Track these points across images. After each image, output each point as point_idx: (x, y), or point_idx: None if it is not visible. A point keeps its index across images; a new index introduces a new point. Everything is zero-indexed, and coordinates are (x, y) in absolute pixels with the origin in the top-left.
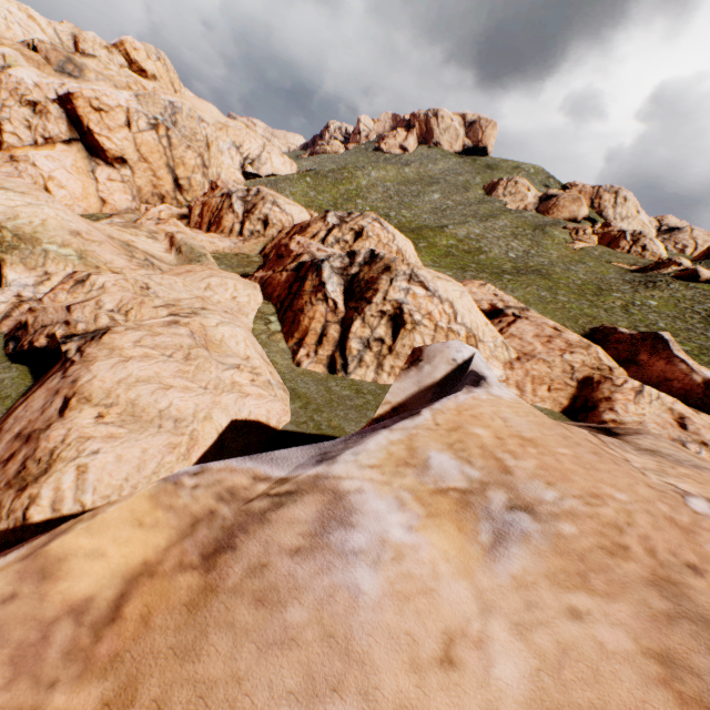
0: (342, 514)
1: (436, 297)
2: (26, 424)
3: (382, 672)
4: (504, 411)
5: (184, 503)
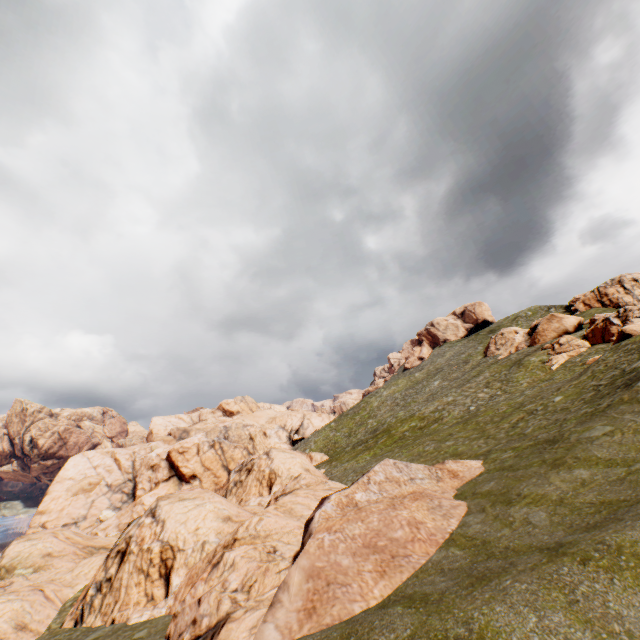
0: None
1: (157, 521)
2: None
3: None
4: None
5: None
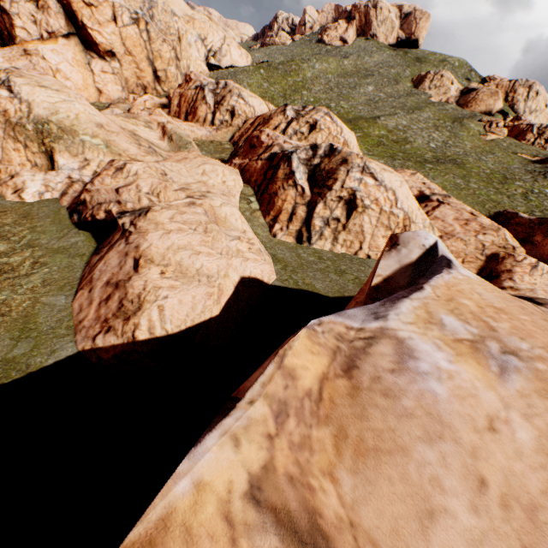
0: (407, 351)
1: (382, 187)
2: (110, 276)
3: (460, 432)
4: (476, 288)
5: (323, 341)
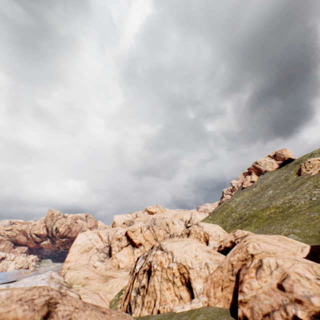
0: None
1: (165, 252)
2: None
3: None
4: None
5: None
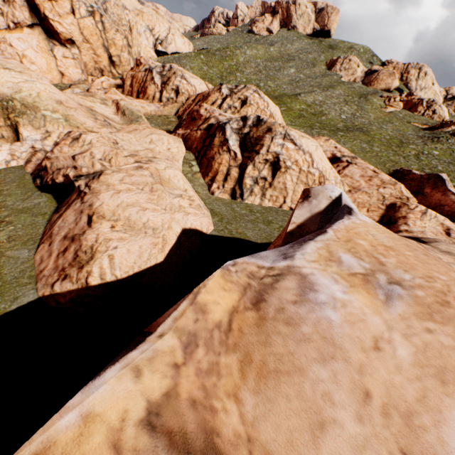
0: (309, 285)
1: (301, 150)
2: (67, 231)
3: (350, 352)
4: (371, 230)
5: (236, 279)
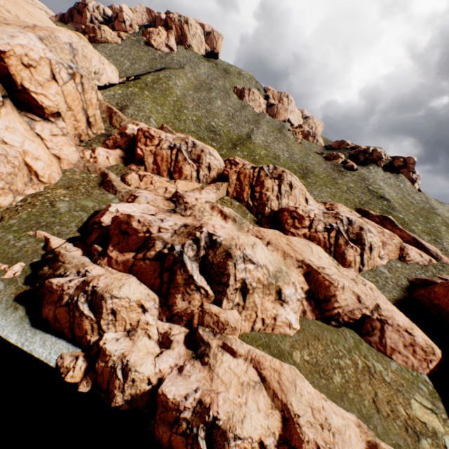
0: None
1: (374, 235)
2: (402, 342)
3: None
4: None
5: None
